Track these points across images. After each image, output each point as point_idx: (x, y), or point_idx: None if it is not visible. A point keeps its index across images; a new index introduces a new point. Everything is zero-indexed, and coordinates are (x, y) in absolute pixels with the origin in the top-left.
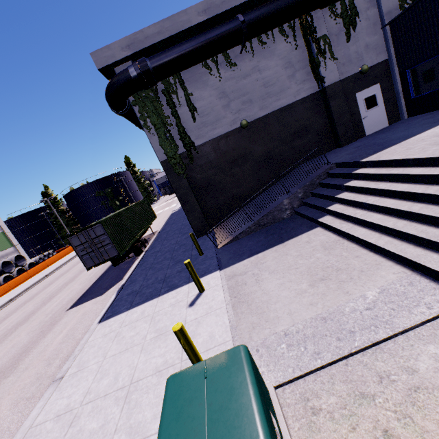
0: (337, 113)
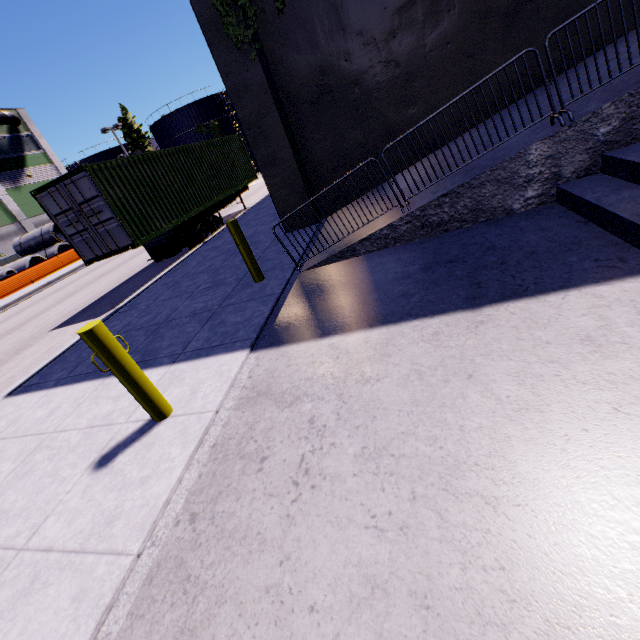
0: None
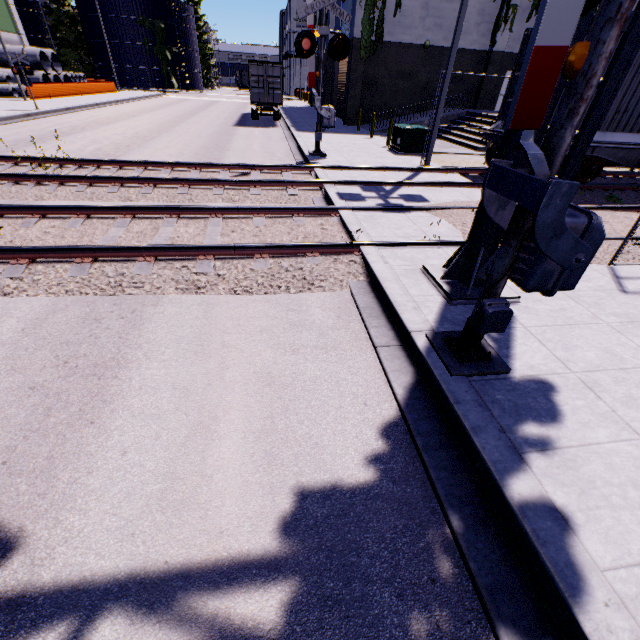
0: (488, 79)
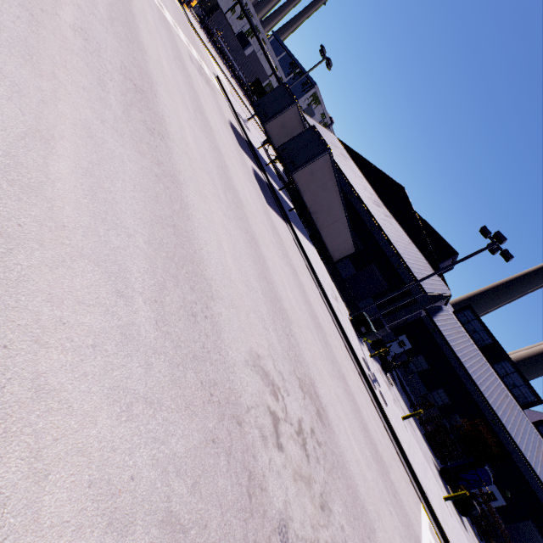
0: None
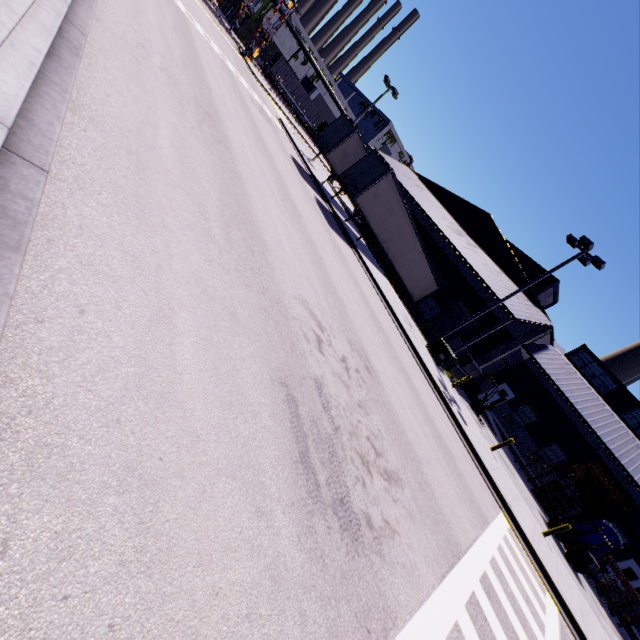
0: None
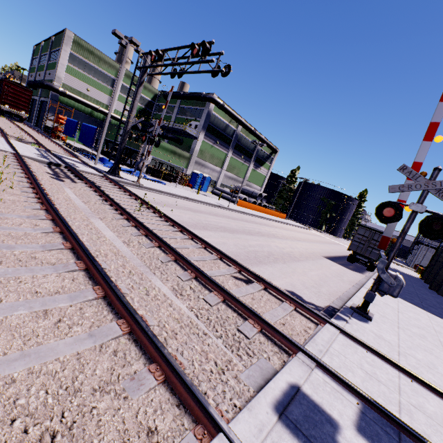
0: None
